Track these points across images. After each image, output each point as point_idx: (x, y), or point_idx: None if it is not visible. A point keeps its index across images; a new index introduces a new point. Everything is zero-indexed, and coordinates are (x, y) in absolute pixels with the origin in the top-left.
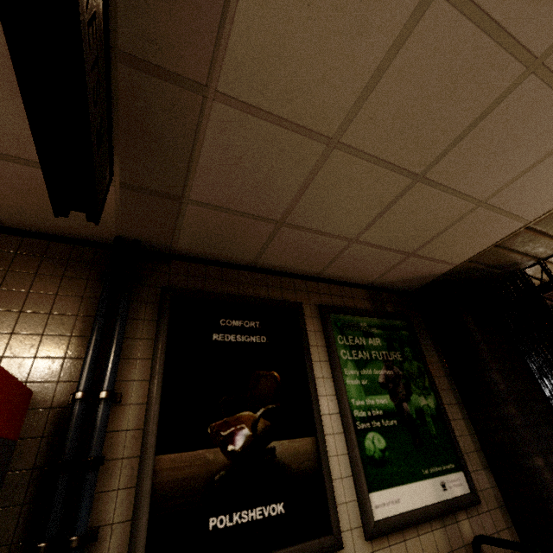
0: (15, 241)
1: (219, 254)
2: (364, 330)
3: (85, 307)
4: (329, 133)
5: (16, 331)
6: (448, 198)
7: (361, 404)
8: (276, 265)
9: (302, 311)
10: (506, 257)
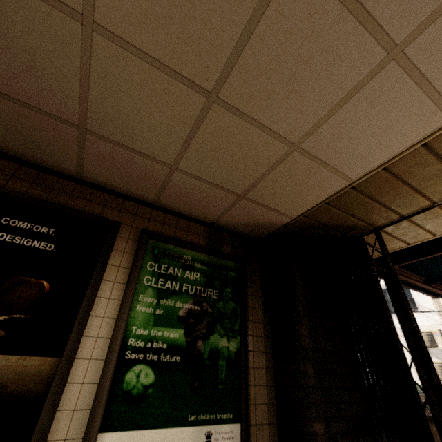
0: None
1: (36, 156)
2: (185, 262)
3: None
4: (76, 5)
5: None
6: (255, 132)
7: (143, 334)
8: (105, 182)
9: (117, 230)
10: (341, 219)
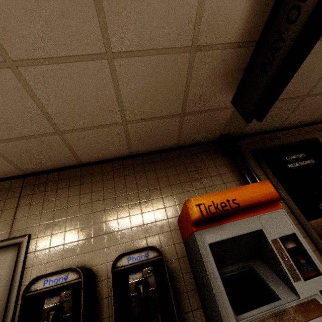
0: (186, 151)
1: (264, 127)
2: None
3: (229, 168)
4: None
5: (215, 184)
6: None
7: None
8: (292, 123)
9: (320, 141)
10: None
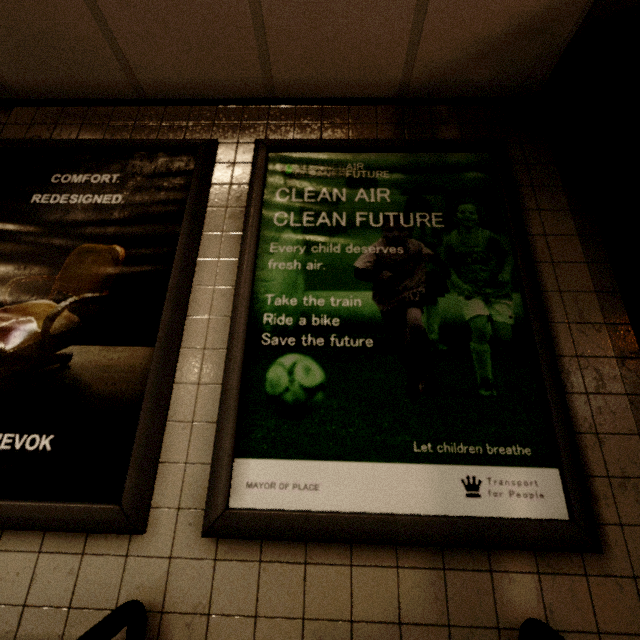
0: None
1: (70, 79)
2: (352, 176)
3: None
4: None
5: None
6: None
7: (288, 304)
8: (175, 83)
9: (211, 152)
10: None
